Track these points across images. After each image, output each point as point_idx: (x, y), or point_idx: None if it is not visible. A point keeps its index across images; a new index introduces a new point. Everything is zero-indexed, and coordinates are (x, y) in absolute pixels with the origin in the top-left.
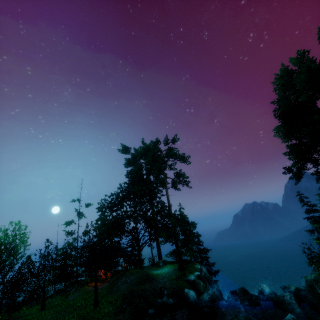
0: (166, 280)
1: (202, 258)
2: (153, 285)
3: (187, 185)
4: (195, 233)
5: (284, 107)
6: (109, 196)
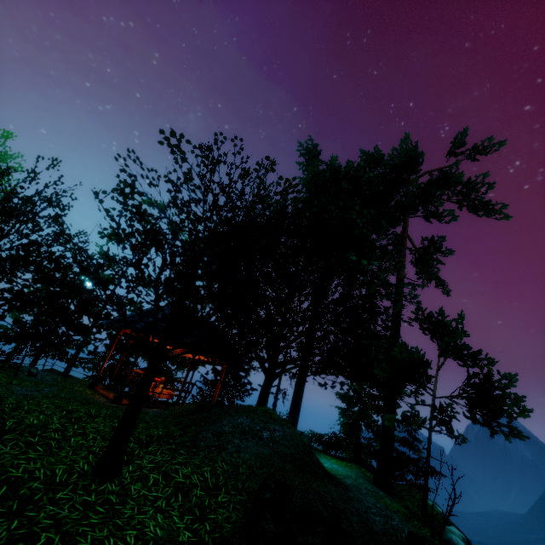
0: (382, 507)
1: (407, 484)
2: (353, 505)
3: (440, 284)
4: (505, 398)
5: None
6: None
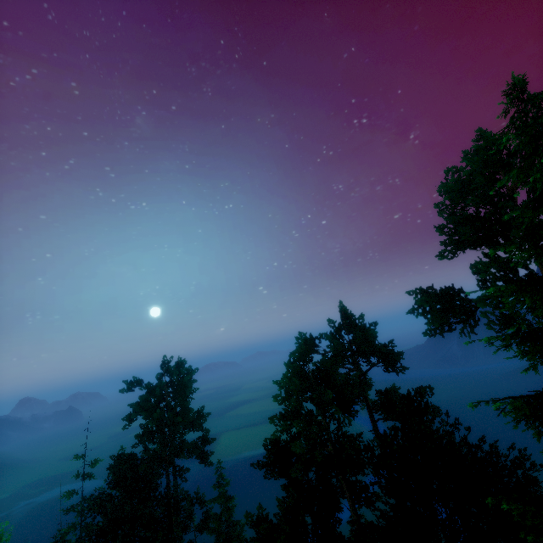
0: None
1: None
2: None
3: (205, 463)
4: None
5: (270, 449)
6: (89, 496)
